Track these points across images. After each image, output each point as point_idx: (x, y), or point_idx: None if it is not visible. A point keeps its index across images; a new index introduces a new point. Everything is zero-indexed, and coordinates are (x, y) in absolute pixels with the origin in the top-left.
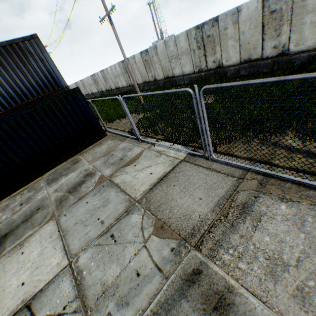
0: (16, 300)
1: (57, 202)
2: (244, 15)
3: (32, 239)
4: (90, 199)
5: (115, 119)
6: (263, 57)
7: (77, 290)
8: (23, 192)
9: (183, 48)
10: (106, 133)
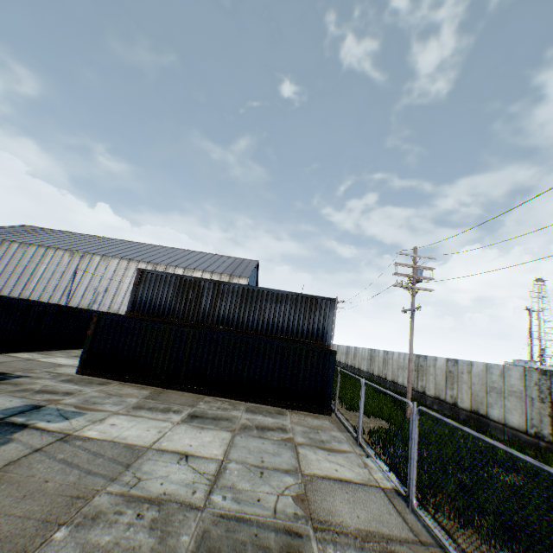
0: (182, 448)
1: (242, 425)
2: None
3: (210, 430)
4: (267, 442)
5: (356, 409)
6: None
7: (217, 473)
8: (225, 402)
9: (514, 387)
10: (332, 413)
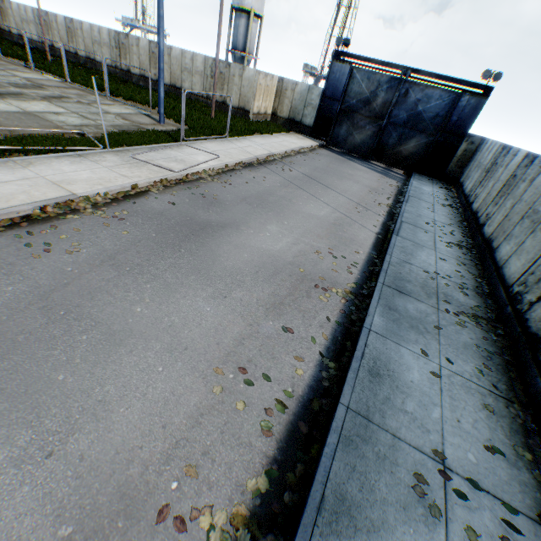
0: None
1: None
2: (142, 44)
3: None
4: None
5: (12, 58)
6: (151, 79)
7: None
8: None
9: (106, 41)
10: (0, 59)
